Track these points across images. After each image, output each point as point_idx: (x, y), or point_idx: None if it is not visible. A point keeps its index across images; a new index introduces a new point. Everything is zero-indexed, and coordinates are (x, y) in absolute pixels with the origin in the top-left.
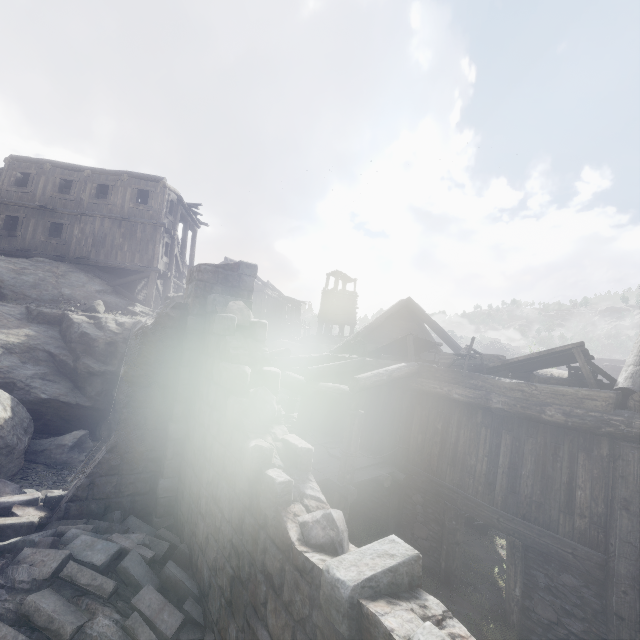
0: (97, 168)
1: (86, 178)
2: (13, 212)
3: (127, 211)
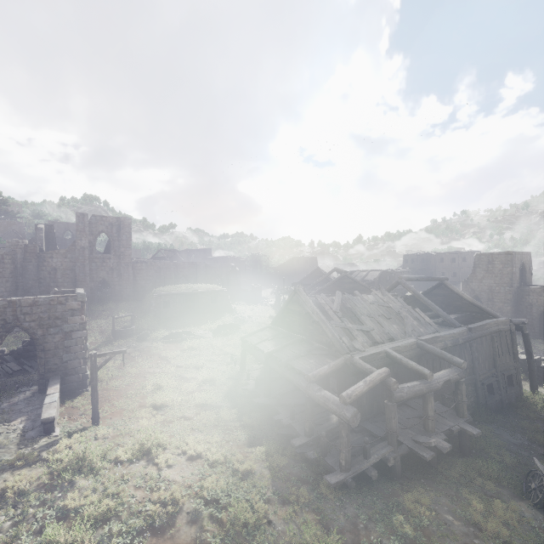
0: (461, 252)
1: (458, 256)
2: (442, 271)
3: (472, 264)
